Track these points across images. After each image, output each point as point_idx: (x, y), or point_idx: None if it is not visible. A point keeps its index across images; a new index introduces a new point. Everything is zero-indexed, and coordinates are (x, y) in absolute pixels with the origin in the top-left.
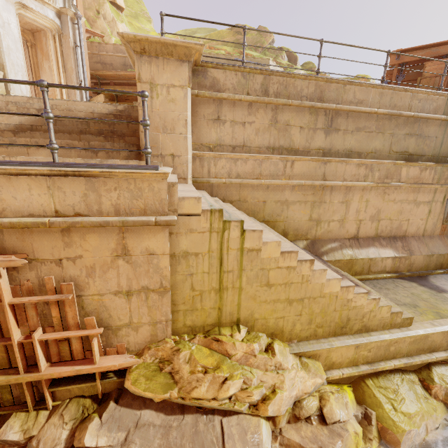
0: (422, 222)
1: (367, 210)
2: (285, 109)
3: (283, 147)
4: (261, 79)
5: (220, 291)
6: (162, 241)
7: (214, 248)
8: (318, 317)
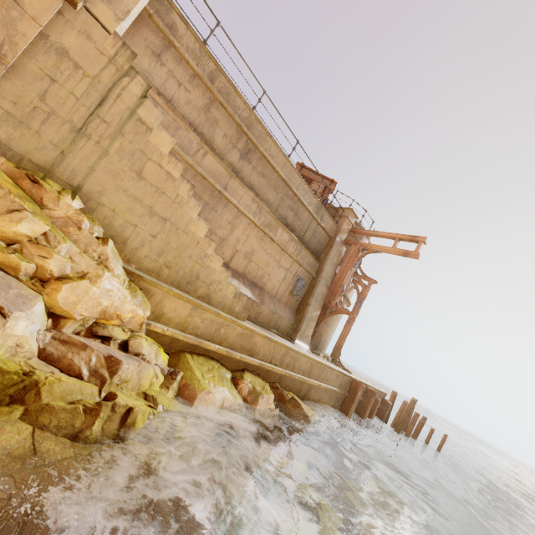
0: (278, 284)
1: (246, 245)
2: (220, 108)
3: (204, 136)
4: (213, 68)
5: (78, 133)
6: (43, 4)
7: (103, 81)
8: (171, 253)
